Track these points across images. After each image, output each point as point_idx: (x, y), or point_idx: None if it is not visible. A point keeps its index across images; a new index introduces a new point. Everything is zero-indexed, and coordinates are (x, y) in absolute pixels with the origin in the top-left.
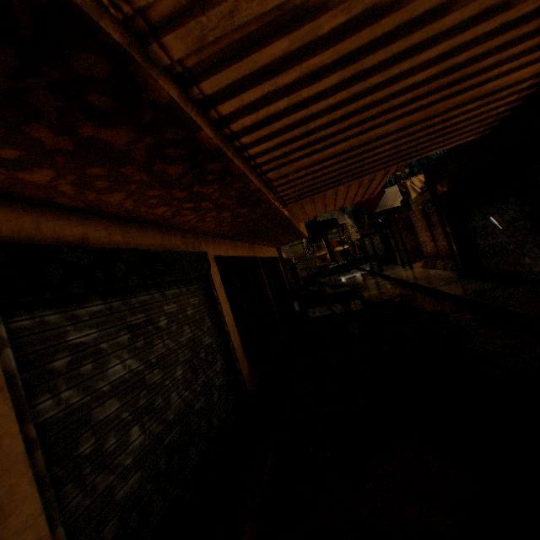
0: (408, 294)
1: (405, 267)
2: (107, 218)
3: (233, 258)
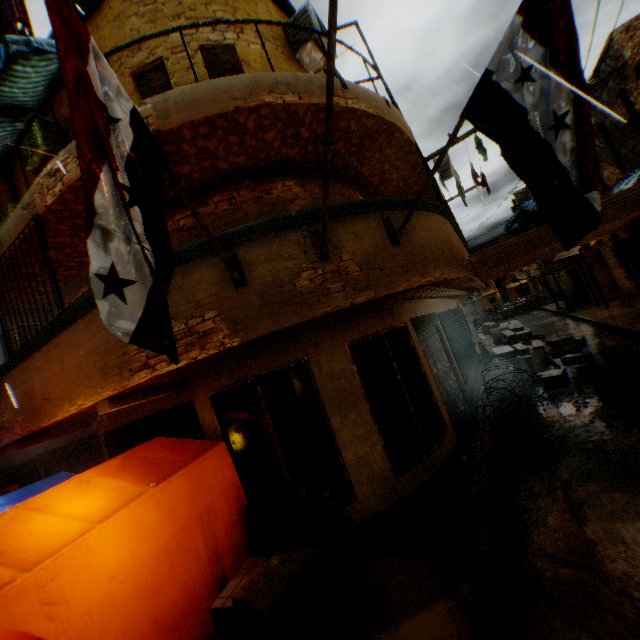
0: (594, 333)
1: (598, 305)
2: (415, 303)
3: (441, 313)
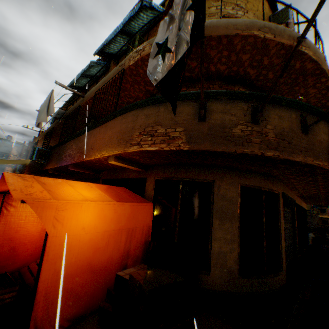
0: None
1: None
2: (286, 187)
3: (297, 204)
